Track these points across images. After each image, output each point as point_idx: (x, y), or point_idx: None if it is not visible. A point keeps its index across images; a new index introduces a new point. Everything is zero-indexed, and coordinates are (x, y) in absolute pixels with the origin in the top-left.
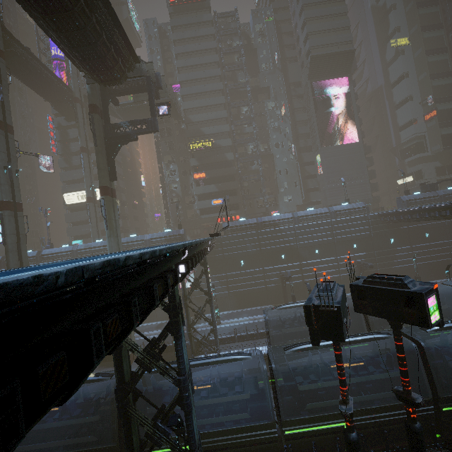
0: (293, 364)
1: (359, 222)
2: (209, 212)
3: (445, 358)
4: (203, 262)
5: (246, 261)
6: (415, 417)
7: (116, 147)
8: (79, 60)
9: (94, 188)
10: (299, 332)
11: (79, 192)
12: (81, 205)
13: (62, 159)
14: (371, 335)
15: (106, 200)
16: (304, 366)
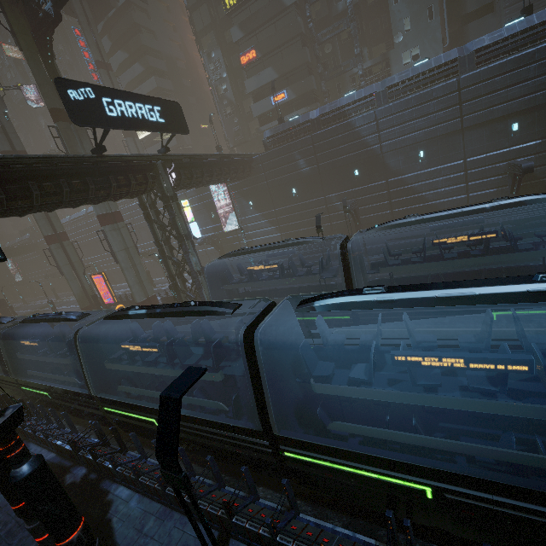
0: (148, 334)
1: (538, 64)
2: (271, 120)
3: (309, 370)
4: (161, 195)
5: (299, 189)
6: (7, 459)
7: (47, 43)
8: None
9: None
10: (278, 290)
11: None
12: (141, 143)
13: None
14: (199, 305)
15: (61, 129)
16: (152, 338)
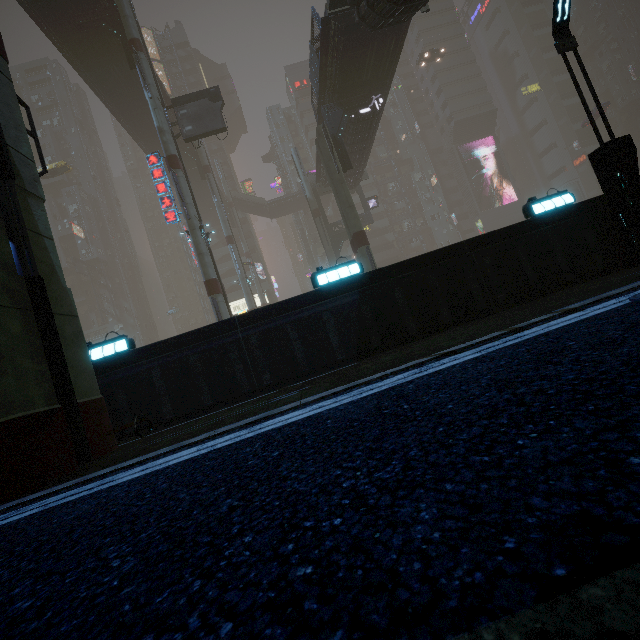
0: None
1: None
2: None
3: None
4: None
5: None
6: None
7: (340, 244)
8: None
9: (264, 294)
10: None
11: (231, 304)
12: None
13: None
14: None
15: None
16: None
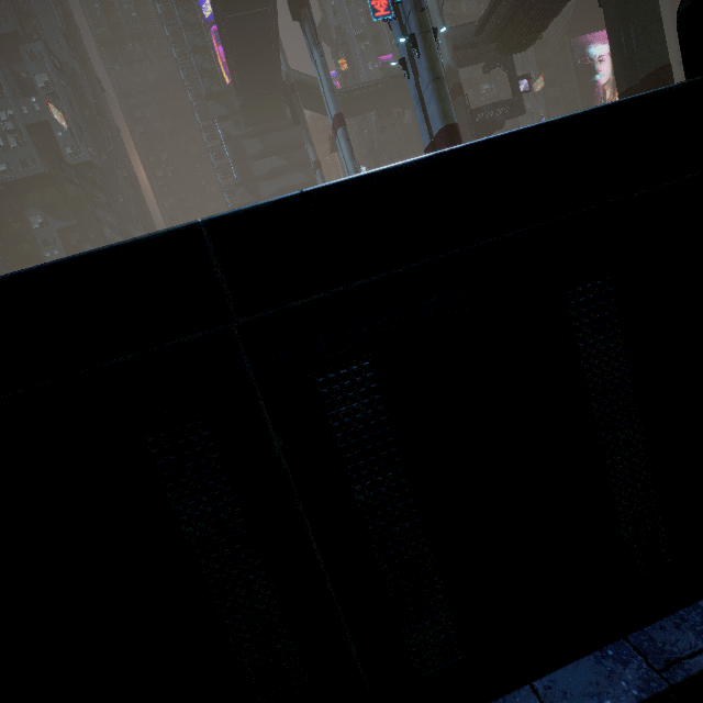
0: None
1: None
2: None
3: None
4: None
5: None
6: None
7: None
8: (530, 21)
9: None
10: None
11: None
12: None
13: (244, 190)
14: None
15: None
16: None
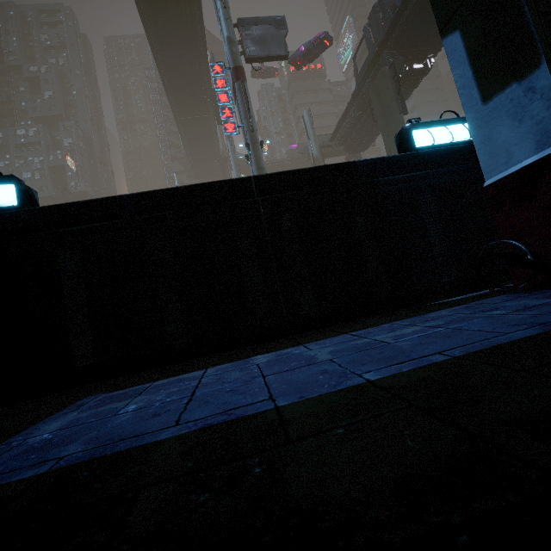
0: None
1: None
2: None
3: None
4: None
5: None
6: None
7: None
8: (360, 136)
9: None
10: None
11: None
12: None
13: None
14: None
15: None
16: None
